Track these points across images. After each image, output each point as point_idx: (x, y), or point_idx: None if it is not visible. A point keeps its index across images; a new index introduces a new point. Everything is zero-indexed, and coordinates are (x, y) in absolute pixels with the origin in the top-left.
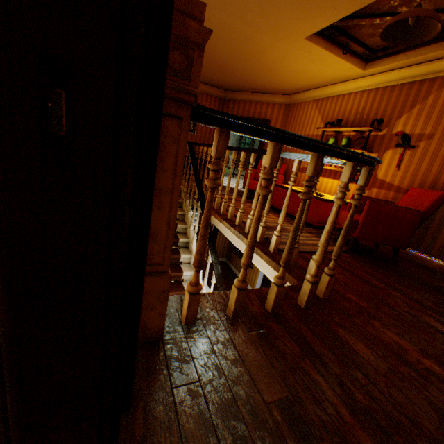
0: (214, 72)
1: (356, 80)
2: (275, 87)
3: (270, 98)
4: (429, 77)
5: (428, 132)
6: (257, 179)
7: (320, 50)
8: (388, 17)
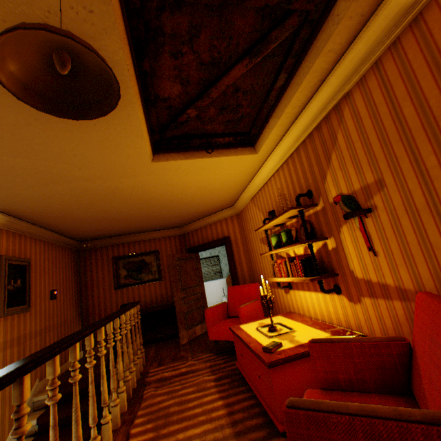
0: (146, 220)
1: (263, 164)
2: (209, 205)
3: (219, 215)
4: (320, 118)
5: (371, 178)
6: (230, 314)
7: (184, 162)
8: (200, 98)
